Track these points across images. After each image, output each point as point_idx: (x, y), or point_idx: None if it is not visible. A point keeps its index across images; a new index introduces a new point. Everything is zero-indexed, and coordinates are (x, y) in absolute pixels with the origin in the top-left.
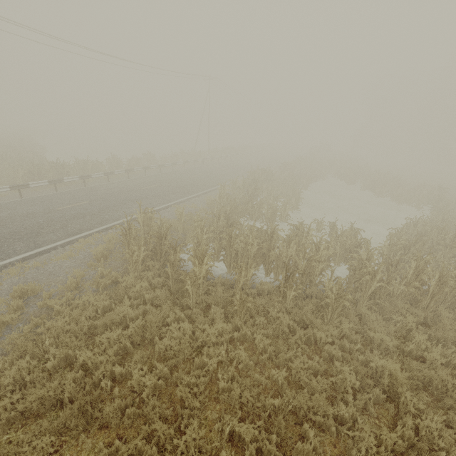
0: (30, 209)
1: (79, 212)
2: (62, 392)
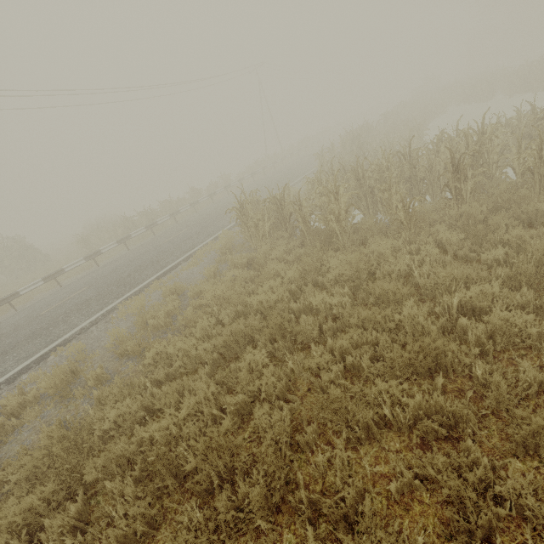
0: (142, 251)
1: (184, 236)
2: (251, 329)
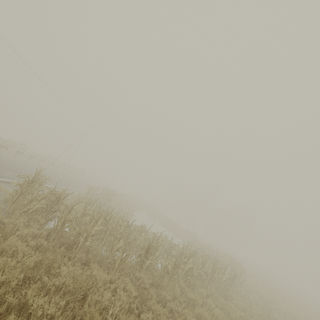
0: None
1: None
2: None
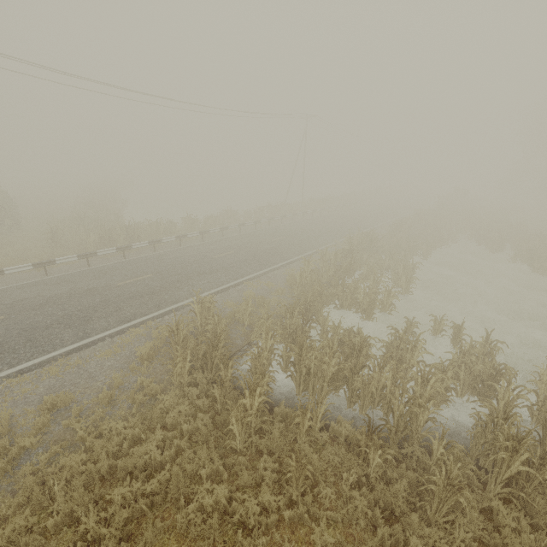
0: (92, 284)
1: (139, 290)
2: None
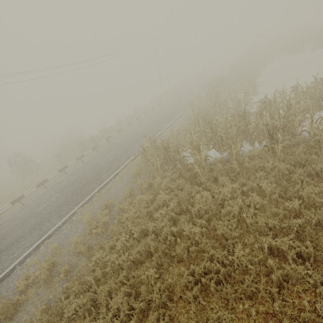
0: (90, 166)
1: (114, 157)
2: (148, 247)
